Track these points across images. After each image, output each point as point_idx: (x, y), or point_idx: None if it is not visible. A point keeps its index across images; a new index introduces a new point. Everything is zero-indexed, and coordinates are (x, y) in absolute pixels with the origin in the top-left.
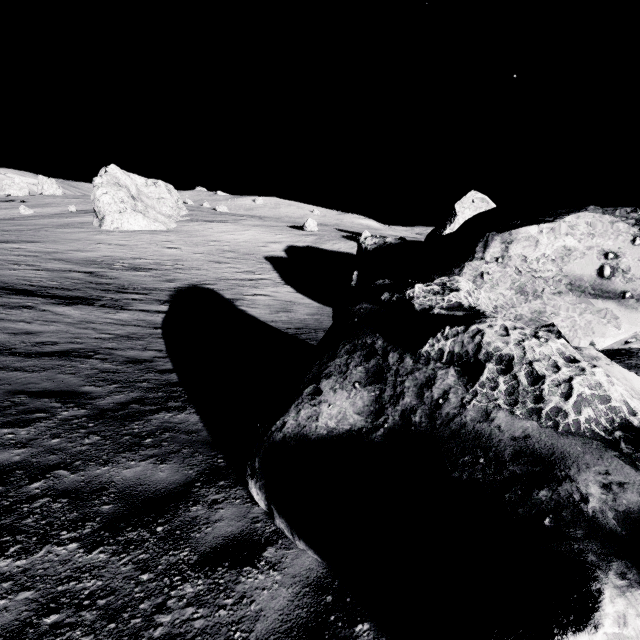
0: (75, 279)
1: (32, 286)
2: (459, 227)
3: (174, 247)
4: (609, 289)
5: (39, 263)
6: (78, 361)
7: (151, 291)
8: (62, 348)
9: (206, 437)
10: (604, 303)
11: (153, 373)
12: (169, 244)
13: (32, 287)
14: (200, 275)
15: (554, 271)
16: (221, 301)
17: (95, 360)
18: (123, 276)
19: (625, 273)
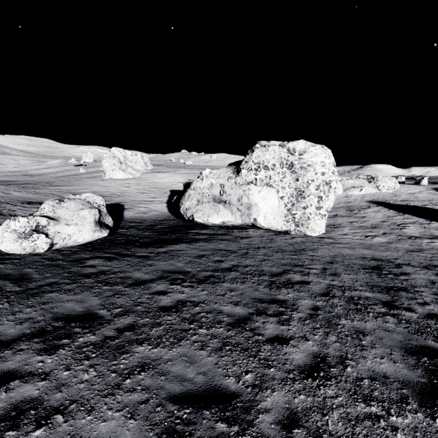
0: None
1: None
2: None
3: (128, 186)
4: (222, 200)
5: (61, 194)
6: None
7: None
8: None
9: None
10: (220, 205)
11: None
12: (127, 185)
13: None
14: (126, 199)
15: (209, 193)
16: (119, 209)
17: None
18: None
19: (226, 193)
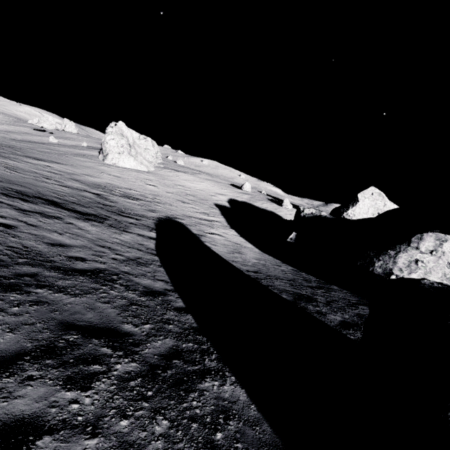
0: (88, 198)
1: (59, 199)
2: (379, 215)
3: (153, 185)
4: None
5: (63, 180)
6: (107, 285)
7: (141, 217)
8: (90, 266)
9: (273, 436)
10: None
11: (172, 311)
12: (149, 182)
13: (59, 200)
14: (172, 210)
15: None
16: (191, 235)
17: (120, 286)
18: (120, 201)
19: None
